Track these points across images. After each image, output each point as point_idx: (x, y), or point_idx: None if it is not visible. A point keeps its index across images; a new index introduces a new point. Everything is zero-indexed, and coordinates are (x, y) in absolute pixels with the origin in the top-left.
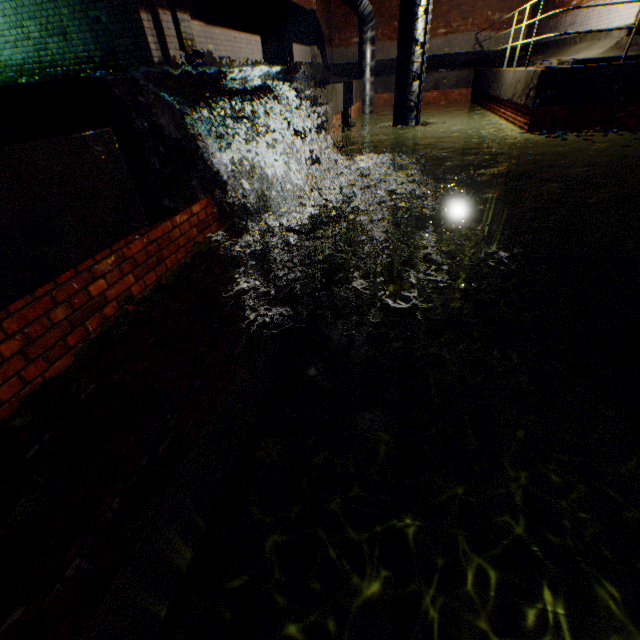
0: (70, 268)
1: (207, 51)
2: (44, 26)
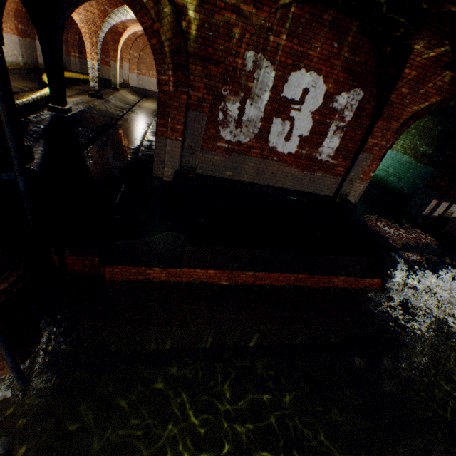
0: (336, 275)
1: (452, 222)
2: (395, 172)
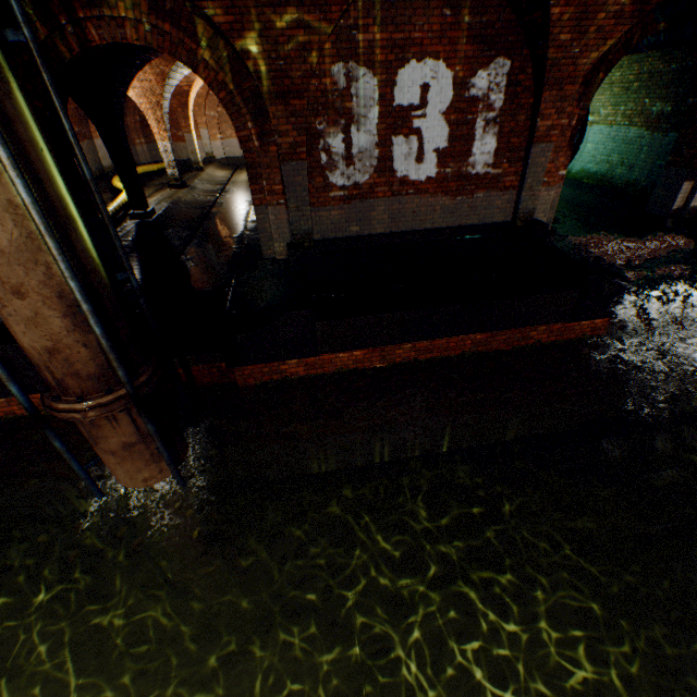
0: (530, 326)
1: None
2: (622, 160)
